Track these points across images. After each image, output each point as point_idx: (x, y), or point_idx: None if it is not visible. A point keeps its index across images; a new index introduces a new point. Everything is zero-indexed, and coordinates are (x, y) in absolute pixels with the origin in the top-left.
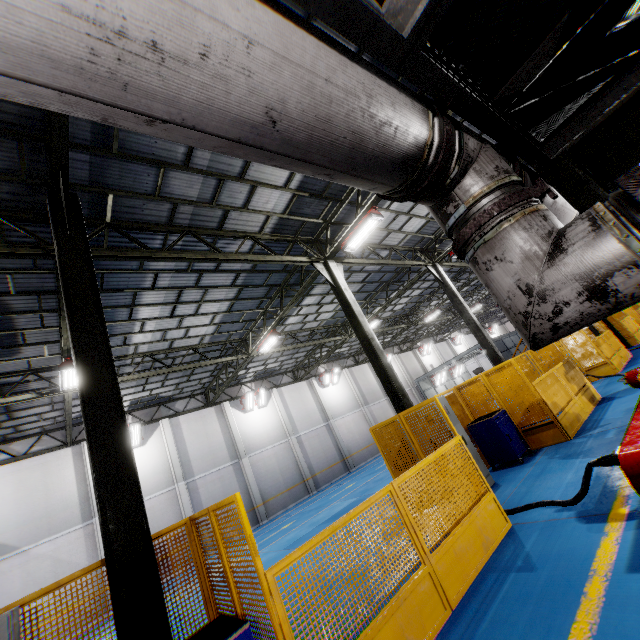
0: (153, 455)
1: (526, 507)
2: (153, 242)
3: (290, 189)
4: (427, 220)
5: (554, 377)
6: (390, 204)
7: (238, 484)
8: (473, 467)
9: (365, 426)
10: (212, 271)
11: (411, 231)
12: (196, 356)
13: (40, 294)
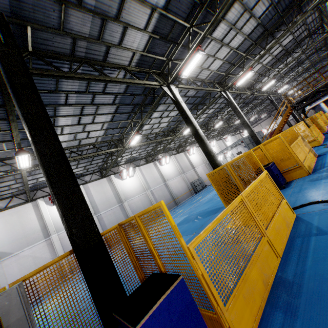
0: None
1: (302, 206)
2: (62, 70)
3: (148, 32)
4: (223, 62)
5: (298, 144)
6: (205, 48)
7: (123, 215)
8: (274, 187)
9: (184, 183)
10: (101, 93)
11: (214, 69)
12: (94, 150)
13: None
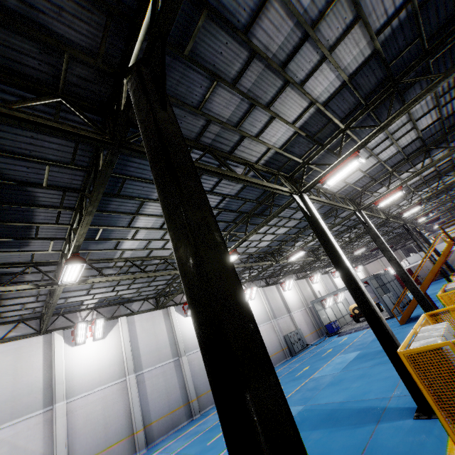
0: (110, 348)
1: None
2: None
3: (295, 126)
4: (364, 175)
5: None
6: None
7: (177, 379)
8: None
9: (274, 336)
10: (207, 192)
11: (350, 182)
12: (162, 266)
13: (66, 190)
